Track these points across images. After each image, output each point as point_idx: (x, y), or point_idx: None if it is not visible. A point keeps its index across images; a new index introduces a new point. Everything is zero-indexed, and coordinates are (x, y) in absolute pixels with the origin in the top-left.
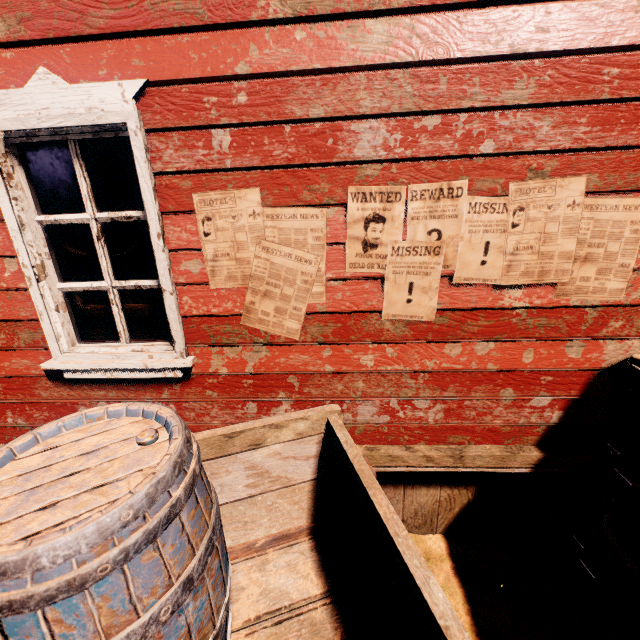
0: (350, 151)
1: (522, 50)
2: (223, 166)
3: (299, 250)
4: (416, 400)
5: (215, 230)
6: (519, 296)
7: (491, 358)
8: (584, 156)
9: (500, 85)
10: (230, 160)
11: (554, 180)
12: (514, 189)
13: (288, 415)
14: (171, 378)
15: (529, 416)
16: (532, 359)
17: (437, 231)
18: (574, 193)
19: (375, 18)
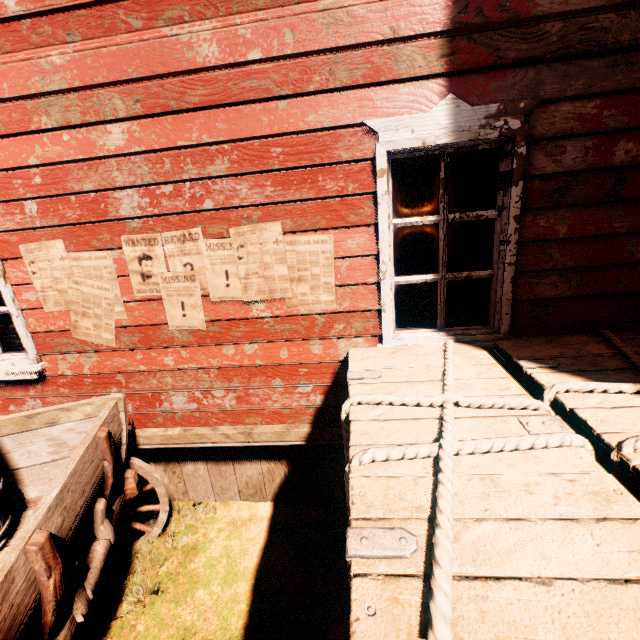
0: (117, 211)
1: (212, 140)
2: (35, 226)
3: (99, 282)
4: (214, 390)
5: (39, 270)
6: (263, 308)
7: (258, 356)
8: (278, 207)
9: (205, 163)
10: (39, 221)
11: (260, 225)
12: (234, 233)
13: (79, 402)
14: (34, 380)
15: (299, 400)
16: (288, 355)
17: (190, 264)
18: (275, 233)
19: (112, 124)
